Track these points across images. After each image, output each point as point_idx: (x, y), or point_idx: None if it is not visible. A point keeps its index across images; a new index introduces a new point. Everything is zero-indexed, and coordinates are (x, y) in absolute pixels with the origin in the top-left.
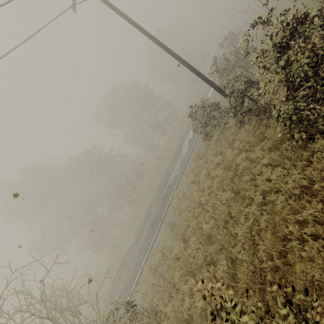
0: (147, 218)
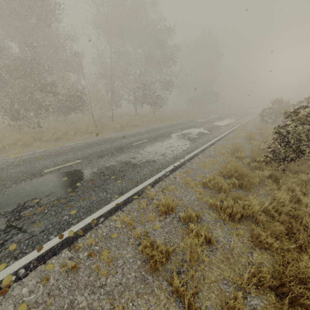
0: (17, 174)
